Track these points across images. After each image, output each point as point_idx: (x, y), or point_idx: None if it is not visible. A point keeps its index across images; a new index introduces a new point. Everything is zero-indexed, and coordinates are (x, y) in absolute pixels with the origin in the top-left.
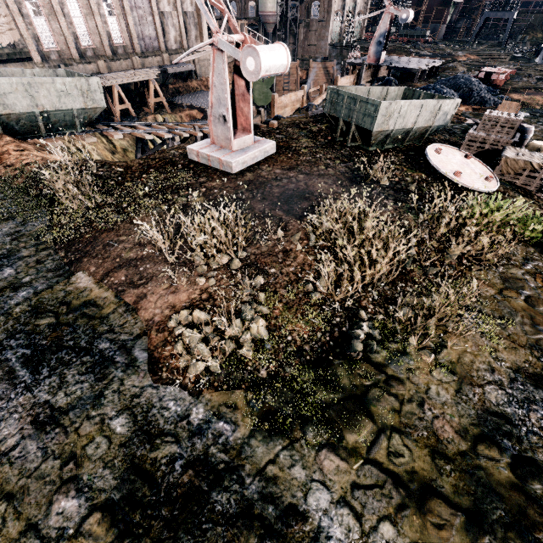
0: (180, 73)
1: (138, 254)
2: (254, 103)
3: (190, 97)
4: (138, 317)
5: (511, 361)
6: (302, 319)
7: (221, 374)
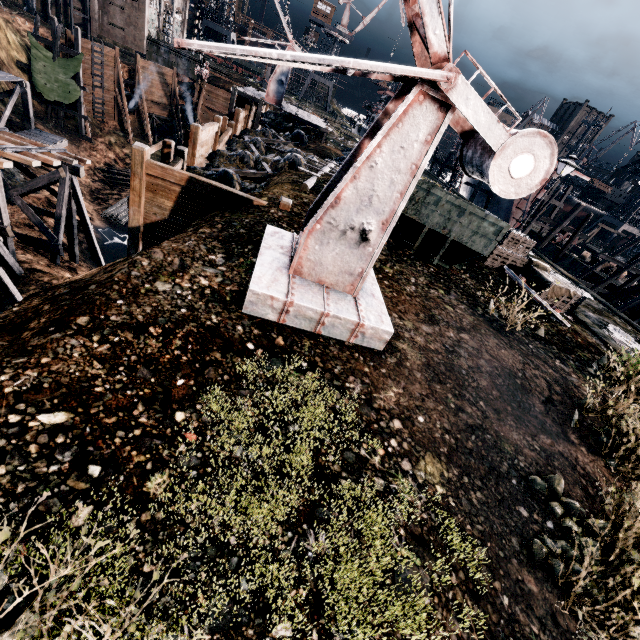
0: None
1: None
2: (33, 90)
3: None
4: None
5: None
6: None
7: None
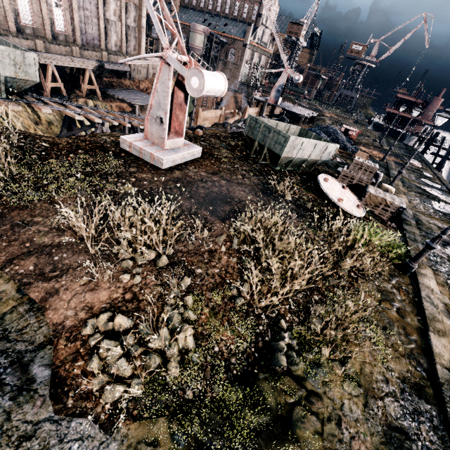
0: (116, 70)
1: (55, 239)
2: None
3: (122, 92)
4: (44, 319)
5: (398, 370)
6: (228, 327)
7: (142, 398)
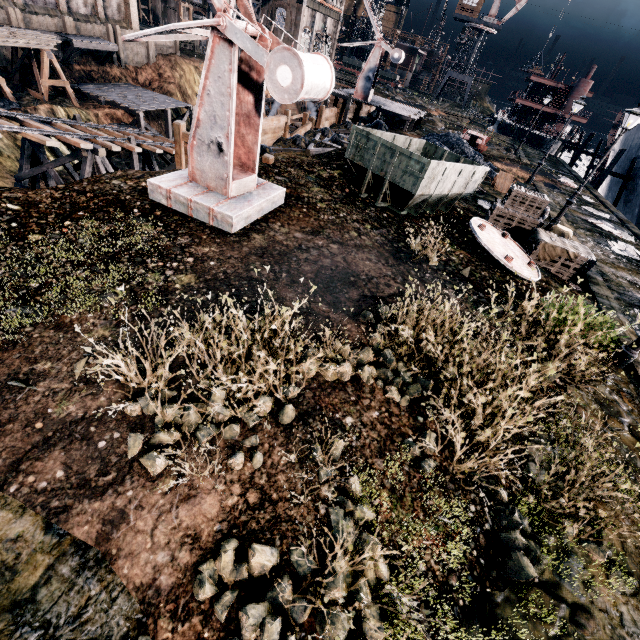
0: (93, 51)
1: (88, 405)
2: None
3: (110, 90)
4: (116, 581)
5: None
6: (427, 520)
7: None
